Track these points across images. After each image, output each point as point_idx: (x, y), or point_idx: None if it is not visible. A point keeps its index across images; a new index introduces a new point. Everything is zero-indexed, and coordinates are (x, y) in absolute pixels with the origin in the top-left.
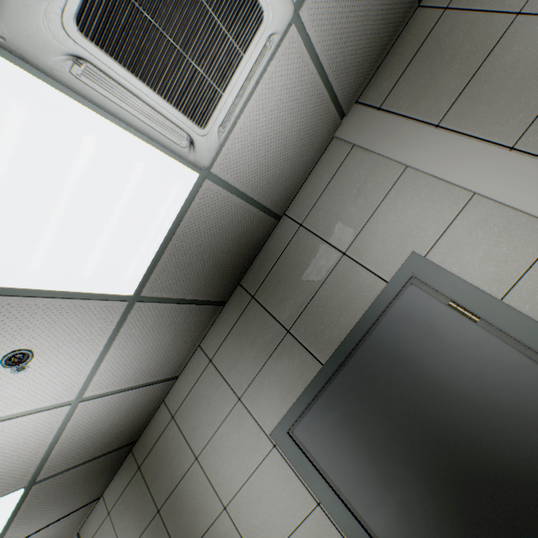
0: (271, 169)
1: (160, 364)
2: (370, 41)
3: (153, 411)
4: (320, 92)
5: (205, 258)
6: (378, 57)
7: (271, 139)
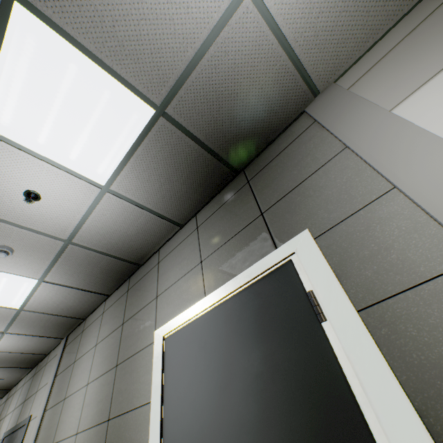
0: (27, 348)
1: (7, 376)
2: (58, 328)
3: (14, 384)
4: (38, 337)
5: (9, 361)
6: (70, 328)
7: (19, 345)
